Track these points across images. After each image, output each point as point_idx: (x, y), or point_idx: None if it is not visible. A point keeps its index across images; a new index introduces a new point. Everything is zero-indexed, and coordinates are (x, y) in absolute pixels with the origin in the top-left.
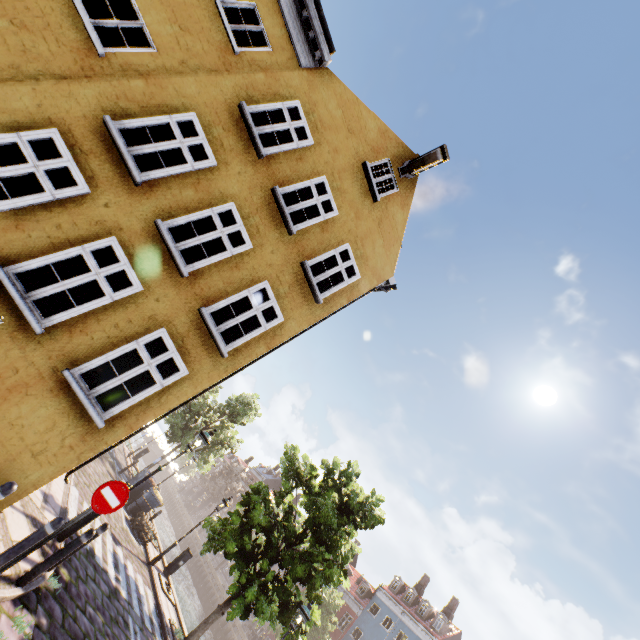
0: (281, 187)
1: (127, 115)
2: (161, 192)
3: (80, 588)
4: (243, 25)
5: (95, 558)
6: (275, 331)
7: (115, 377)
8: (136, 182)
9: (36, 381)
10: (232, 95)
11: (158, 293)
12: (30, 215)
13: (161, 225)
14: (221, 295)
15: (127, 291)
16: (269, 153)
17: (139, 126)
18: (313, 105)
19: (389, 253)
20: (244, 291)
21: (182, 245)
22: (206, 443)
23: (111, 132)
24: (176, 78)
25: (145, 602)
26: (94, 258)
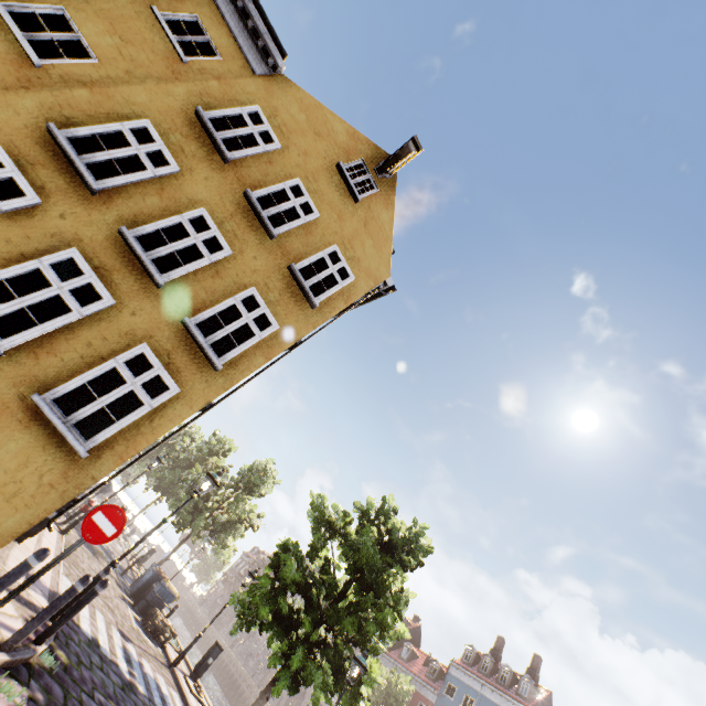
0: (254, 191)
1: (74, 124)
2: (122, 201)
3: (84, 673)
4: (188, 36)
5: (100, 649)
6: (272, 340)
7: (95, 401)
8: (92, 189)
9: (0, 412)
10: (186, 102)
11: (133, 307)
12: None
13: (126, 232)
14: (205, 305)
15: (97, 305)
16: (235, 157)
17: (89, 134)
18: (274, 110)
19: (381, 253)
20: (230, 299)
21: (153, 254)
22: (215, 484)
23: (58, 139)
24: (123, 87)
25: (170, 702)
26: (54, 273)
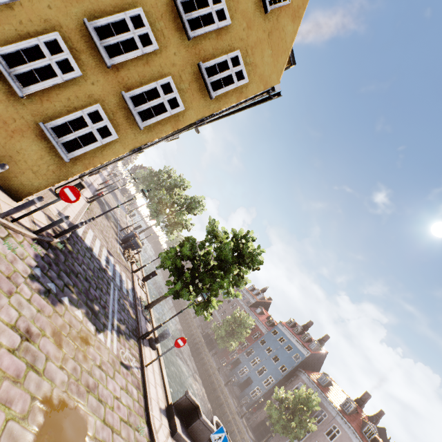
0: None
1: None
2: None
3: (79, 257)
4: None
5: (92, 252)
6: (178, 117)
7: (72, 133)
8: None
9: (27, 129)
10: None
11: (93, 79)
12: (1, 12)
13: (87, 23)
14: (137, 85)
15: (71, 74)
16: None
17: None
18: None
19: (276, 63)
20: (153, 83)
21: (105, 42)
22: (144, 196)
23: None
24: None
25: (125, 283)
26: (47, 48)
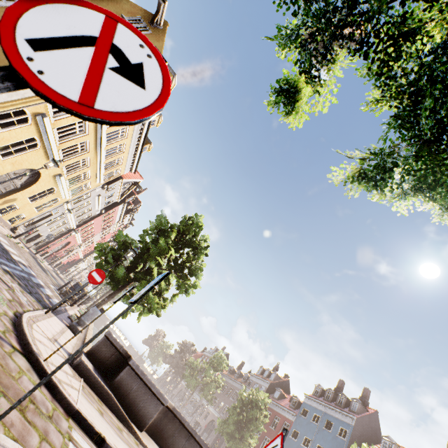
0: None
1: None
2: None
3: None
4: None
5: None
6: None
7: None
8: None
9: None
10: None
11: None
12: None
13: None
14: None
15: None
16: None
17: None
18: None
19: None
20: None
21: None
22: (55, 163)
23: None
24: None
25: (48, 293)
26: None
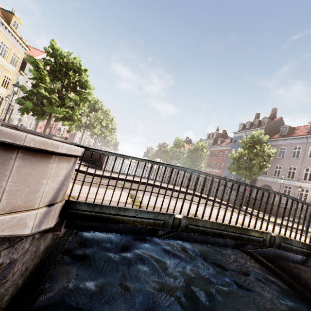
0: None
1: None
2: None
3: None
4: None
5: None
6: None
7: None
8: None
9: None
10: None
11: None
12: None
13: None
14: None
15: None
16: None
17: None
18: None
19: None
20: None
21: None
22: None
23: None
24: None
25: None
26: None
